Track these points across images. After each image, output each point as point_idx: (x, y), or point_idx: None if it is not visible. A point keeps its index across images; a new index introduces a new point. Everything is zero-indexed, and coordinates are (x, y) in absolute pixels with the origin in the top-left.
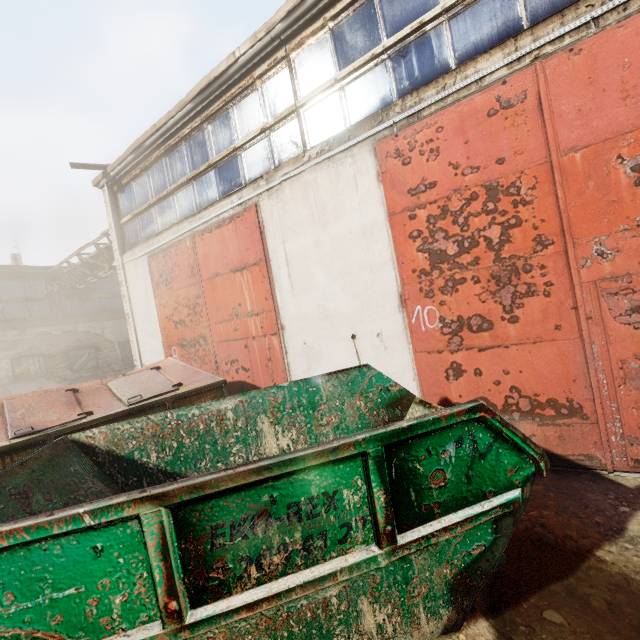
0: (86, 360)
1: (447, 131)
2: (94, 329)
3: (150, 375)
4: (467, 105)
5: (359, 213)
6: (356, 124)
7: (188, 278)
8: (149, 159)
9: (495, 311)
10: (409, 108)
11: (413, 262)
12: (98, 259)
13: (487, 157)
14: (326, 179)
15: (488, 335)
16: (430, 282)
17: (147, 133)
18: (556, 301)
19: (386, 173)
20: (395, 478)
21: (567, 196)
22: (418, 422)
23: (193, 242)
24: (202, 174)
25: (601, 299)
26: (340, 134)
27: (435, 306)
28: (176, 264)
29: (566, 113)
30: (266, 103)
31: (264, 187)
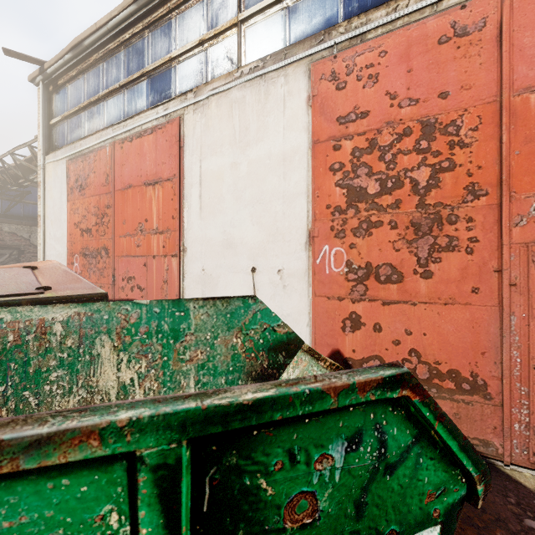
0: (6, 260)
1: (391, 56)
2: (21, 232)
3: (18, 273)
4: (417, 29)
5: (282, 138)
6: (295, 43)
7: (102, 186)
8: (87, 61)
9: (408, 262)
10: (354, 28)
11: (329, 197)
12: (32, 163)
13: (429, 89)
14: (254, 98)
15: (396, 288)
16: (343, 221)
17: (87, 31)
18: (478, 260)
19: (317, 97)
20: (208, 509)
21: (512, 142)
22: (278, 395)
23: (112, 149)
24: (135, 82)
25: (531, 265)
26: (277, 53)
27: (344, 248)
28: (93, 170)
29: (528, 47)
30: (209, 15)
31: (191, 100)
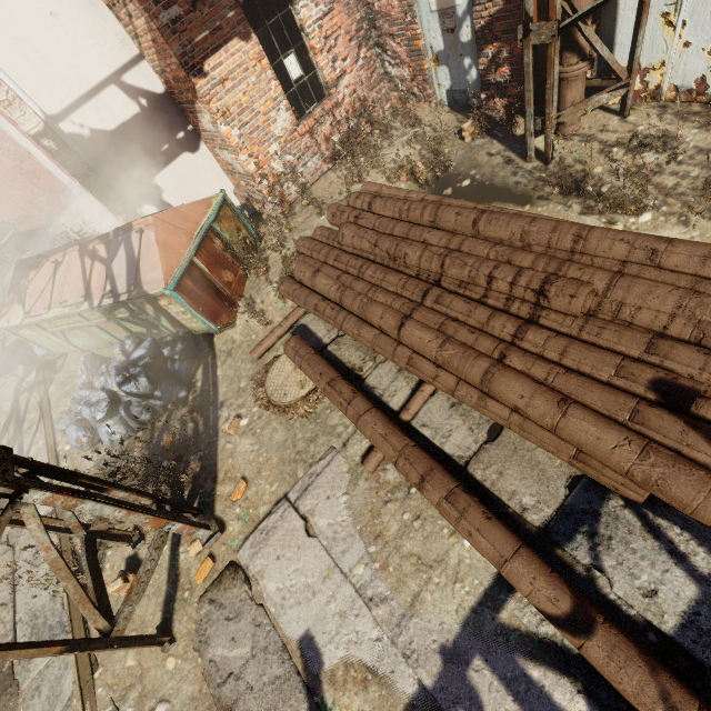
0: None
1: None
2: None
3: None
4: None
5: None
6: None
7: None
8: None
9: None
10: None
11: None
12: None
13: None
14: None
15: None
16: None
17: None
18: None
19: None
20: None
21: None
22: None
23: None
24: None
25: (3, 187)
26: None
27: None
28: None
29: None
30: None
31: None
